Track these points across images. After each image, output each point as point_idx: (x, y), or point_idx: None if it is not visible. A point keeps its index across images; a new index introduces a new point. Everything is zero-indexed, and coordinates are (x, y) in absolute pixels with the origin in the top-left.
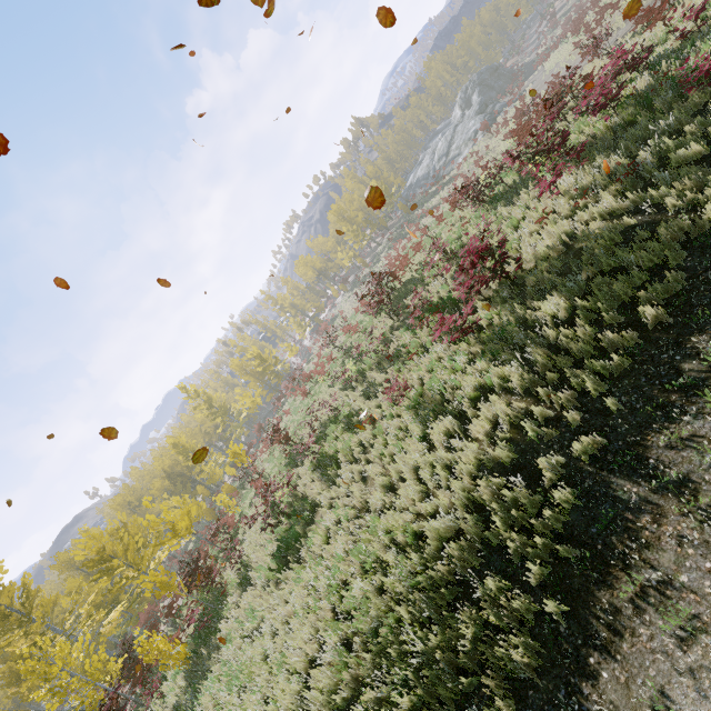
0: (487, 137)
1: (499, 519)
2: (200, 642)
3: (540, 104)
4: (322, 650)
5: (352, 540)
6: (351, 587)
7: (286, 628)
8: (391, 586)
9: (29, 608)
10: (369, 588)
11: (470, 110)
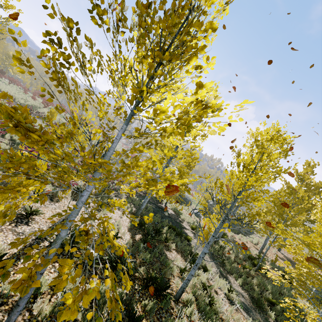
0: None
1: None
2: None
3: None
4: None
5: None
6: None
7: None
8: None
9: None
10: None
11: None
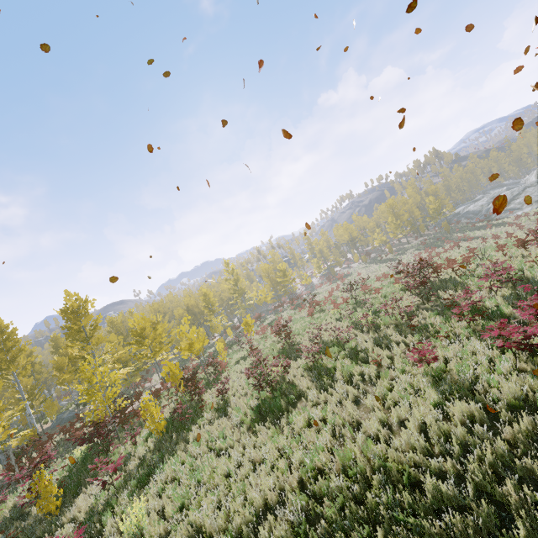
0: None
1: (524, 529)
2: (173, 427)
3: None
4: (279, 505)
5: (333, 441)
6: (328, 477)
7: (250, 466)
8: (373, 504)
9: (91, 334)
10: (346, 490)
11: None
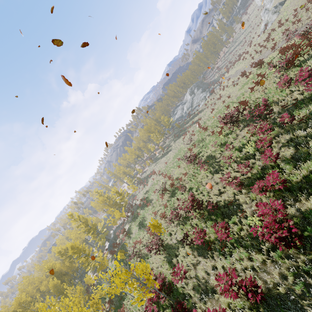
0: (212, 96)
1: None
2: None
3: (299, 36)
4: None
5: None
6: None
7: None
8: None
9: None
10: None
11: (198, 92)
